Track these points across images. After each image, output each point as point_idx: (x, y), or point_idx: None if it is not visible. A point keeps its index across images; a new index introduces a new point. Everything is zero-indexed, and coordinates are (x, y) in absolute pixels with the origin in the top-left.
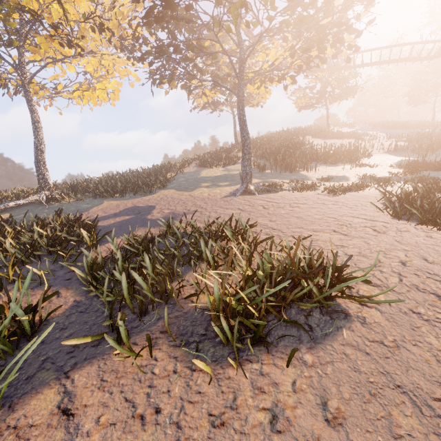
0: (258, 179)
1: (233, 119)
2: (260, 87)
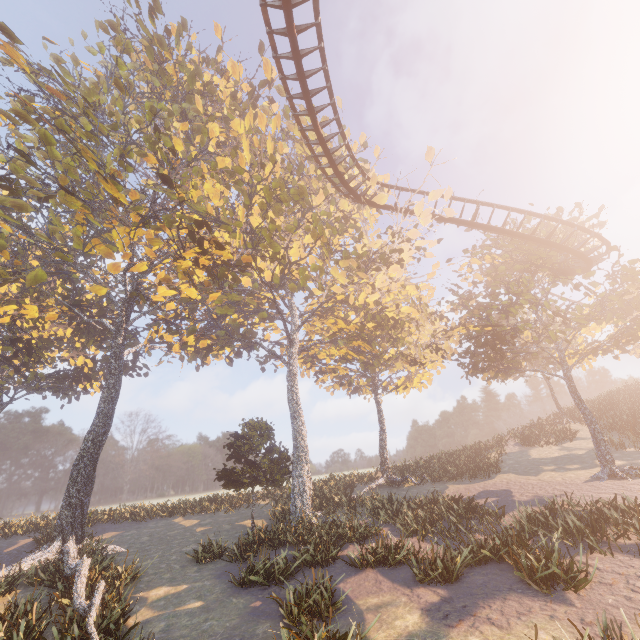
0: (620, 460)
1: (548, 384)
2: (582, 360)
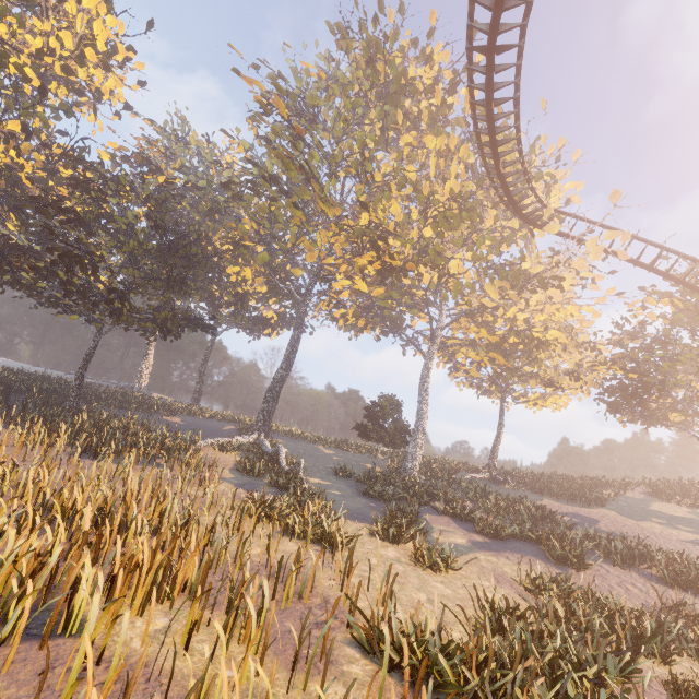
0: None
1: None
2: None
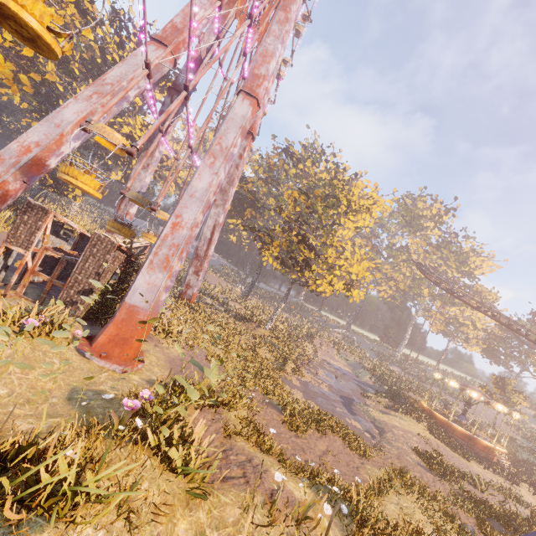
0: None
1: None
2: None
